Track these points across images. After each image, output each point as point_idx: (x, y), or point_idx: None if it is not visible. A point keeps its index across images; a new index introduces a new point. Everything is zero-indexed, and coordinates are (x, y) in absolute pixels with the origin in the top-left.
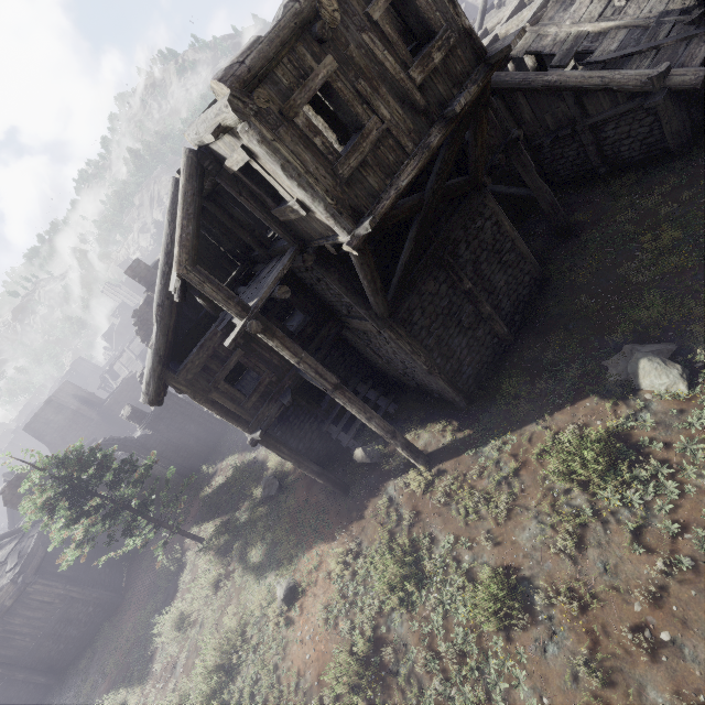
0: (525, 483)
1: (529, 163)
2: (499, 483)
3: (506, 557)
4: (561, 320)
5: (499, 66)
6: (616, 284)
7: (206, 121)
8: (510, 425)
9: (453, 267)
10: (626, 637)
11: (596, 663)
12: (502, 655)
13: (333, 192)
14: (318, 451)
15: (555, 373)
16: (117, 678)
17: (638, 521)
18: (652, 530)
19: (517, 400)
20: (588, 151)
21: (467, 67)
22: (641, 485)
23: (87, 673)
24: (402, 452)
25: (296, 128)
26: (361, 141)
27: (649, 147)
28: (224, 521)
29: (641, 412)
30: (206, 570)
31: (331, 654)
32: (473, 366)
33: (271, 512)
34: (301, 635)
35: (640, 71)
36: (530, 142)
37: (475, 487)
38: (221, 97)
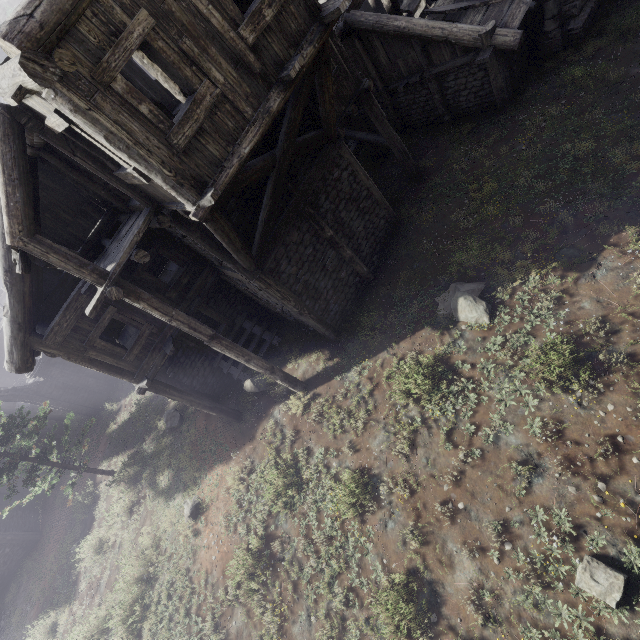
0: (378, 401)
1: (380, 113)
2: (359, 402)
3: (362, 461)
4: (408, 260)
5: (355, 4)
6: (449, 229)
7: (5, 78)
8: (368, 353)
9: (314, 217)
10: (437, 509)
11: (418, 530)
12: (358, 534)
13: (170, 163)
14: (213, 384)
15: (402, 308)
16: (45, 603)
17: (450, 425)
18: (459, 431)
19: (373, 332)
20: (435, 99)
21: (302, 25)
22: (454, 398)
23: (15, 604)
24: (282, 383)
25: (116, 94)
26: (195, 108)
27: (481, 99)
28: (132, 454)
29: (458, 340)
30: (119, 499)
31: (232, 553)
32: (339, 303)
33: (175, 442)
34: (207, 542)
35: (473, 26)
36: (387, 86)
37: (341, 407)
38: (14, 55)
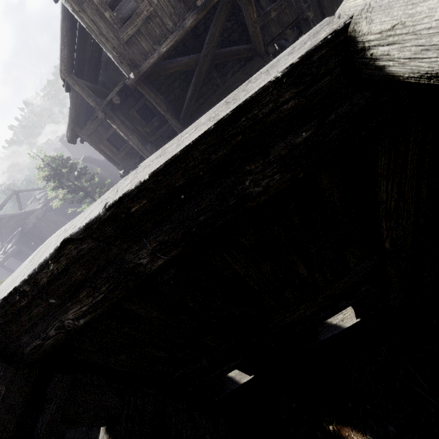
0: None
1: None
2: None
3: None
4: None
5: None
6: None
7: None
8: None
9: None
10: None
11: None
12: None
13: (118, 48)
14: None
15: None
16: None
17: None
18: None
19: None
20: None
21: None
22: None
23: None
24: None
25: (94, 4)
26: (136, 18)
27: None
28: None
29: None
30: None
31: None
32: None
33: None
34: None
35: None
36: None
37: None
38: None
